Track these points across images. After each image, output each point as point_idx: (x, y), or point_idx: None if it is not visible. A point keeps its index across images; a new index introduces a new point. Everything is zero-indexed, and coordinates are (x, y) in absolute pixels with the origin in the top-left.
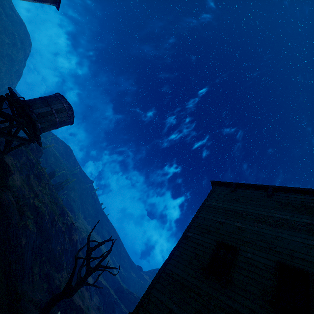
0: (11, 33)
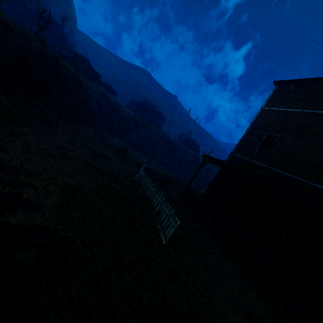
0: None
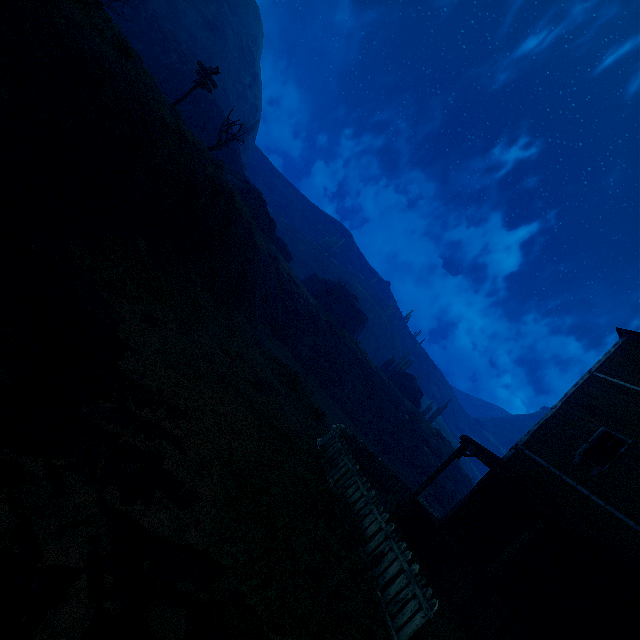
0: (247, 52)
